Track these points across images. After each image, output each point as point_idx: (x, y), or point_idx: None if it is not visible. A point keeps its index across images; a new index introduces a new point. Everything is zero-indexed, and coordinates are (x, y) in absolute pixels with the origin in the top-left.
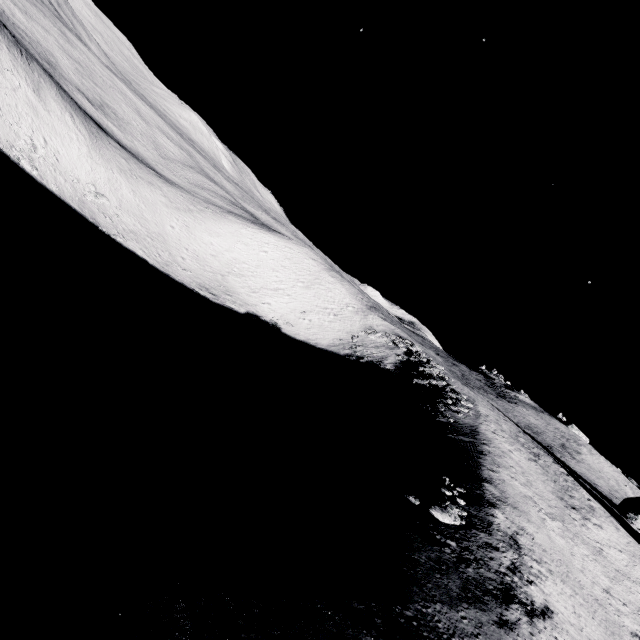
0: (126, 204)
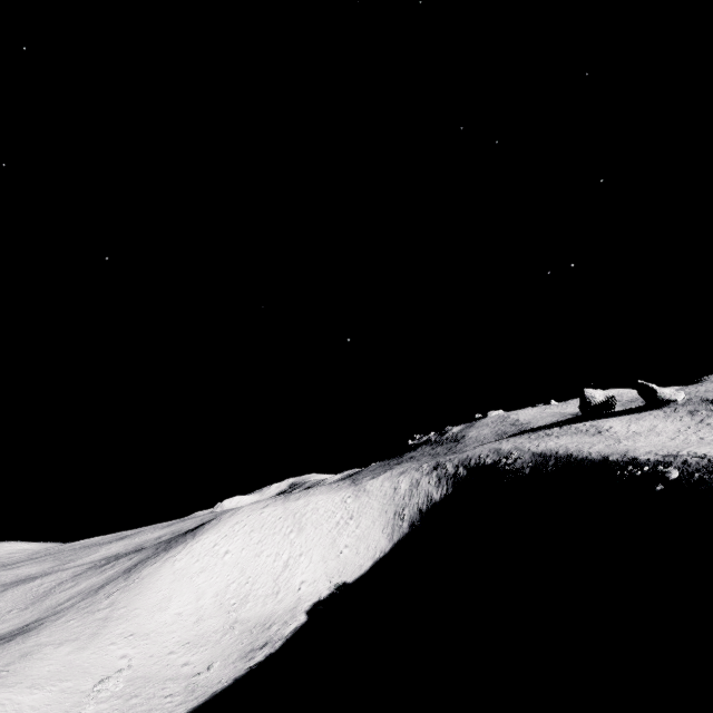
0: (52, 709)
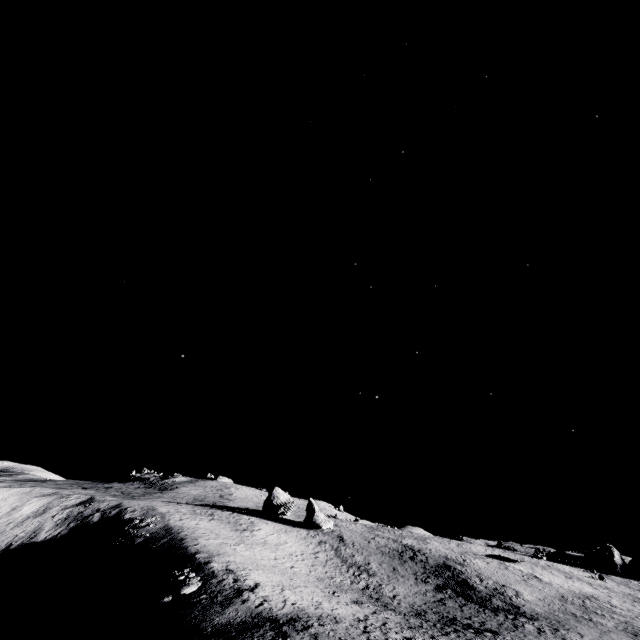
0: None
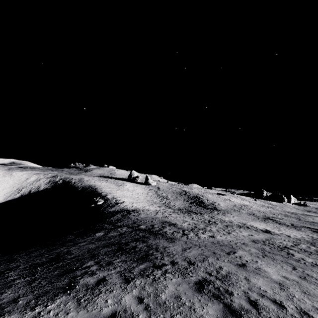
0: None
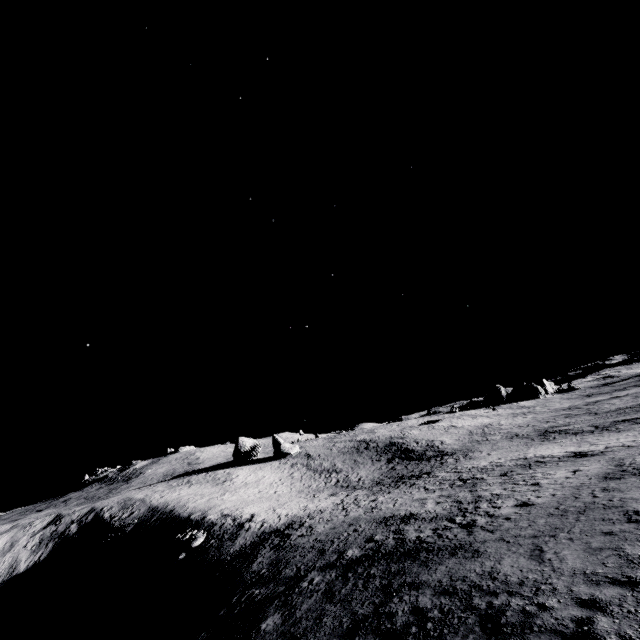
0: None
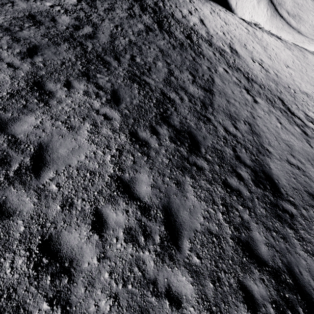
0: None
